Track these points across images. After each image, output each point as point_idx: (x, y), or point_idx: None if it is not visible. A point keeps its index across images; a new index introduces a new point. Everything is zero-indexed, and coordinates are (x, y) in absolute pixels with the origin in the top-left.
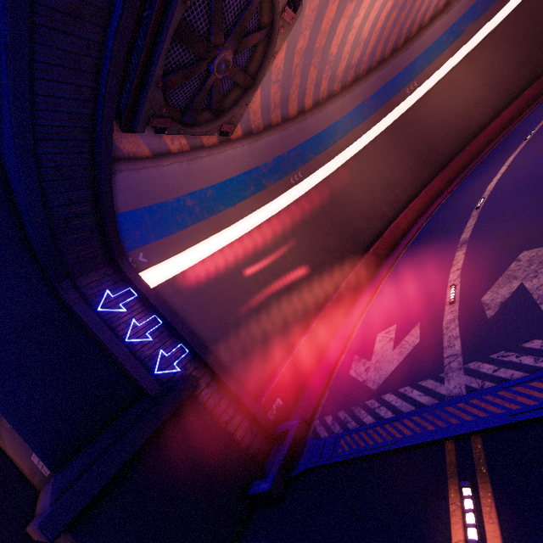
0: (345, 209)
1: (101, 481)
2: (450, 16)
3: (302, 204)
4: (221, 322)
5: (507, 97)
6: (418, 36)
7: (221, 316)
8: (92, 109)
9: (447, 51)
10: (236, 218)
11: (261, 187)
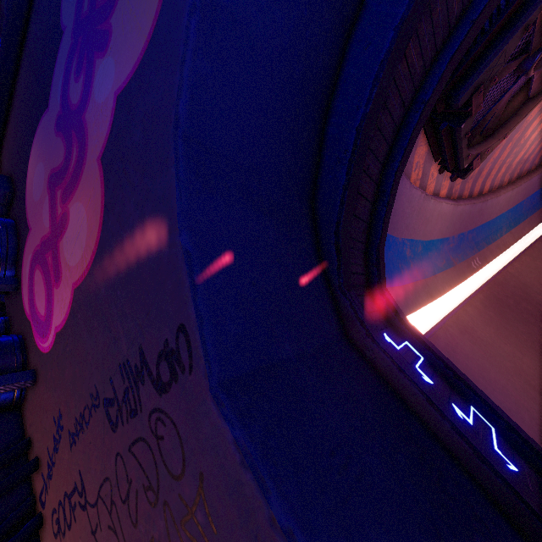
0: None
1: None
2: None
3: (493, 294)
4: None
5: None
6: None
7: None
8: (441, 46)
9: None
10: (439, 290)
11: (449, 262)
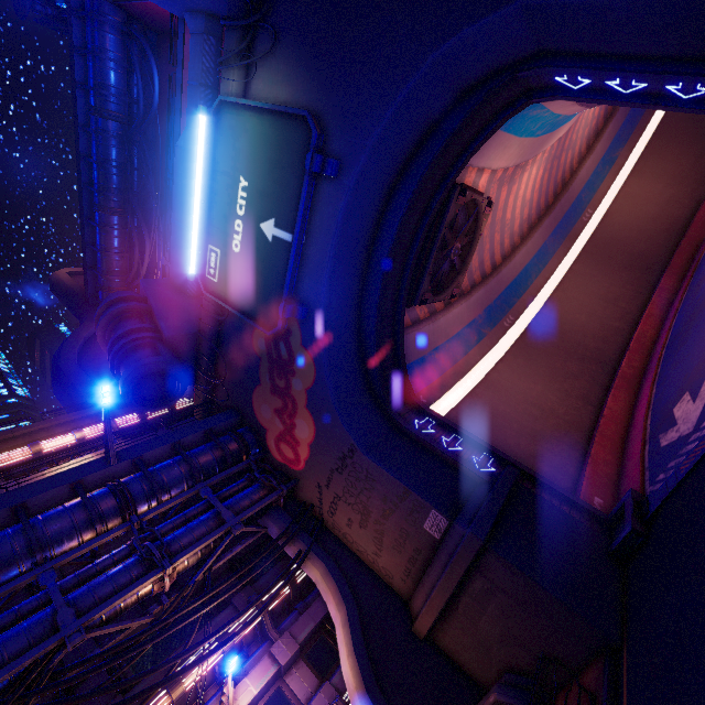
0: (571, 335)
1: (491, 516)
2: (596, 154)
3: (525, 342)
4: (503, 444)
5: (701, 185)
6: (573, 178)
7: (500, 439)
8: (396, 298)
9: (608, 176)
10: (472, 364)
11: (482, 335)
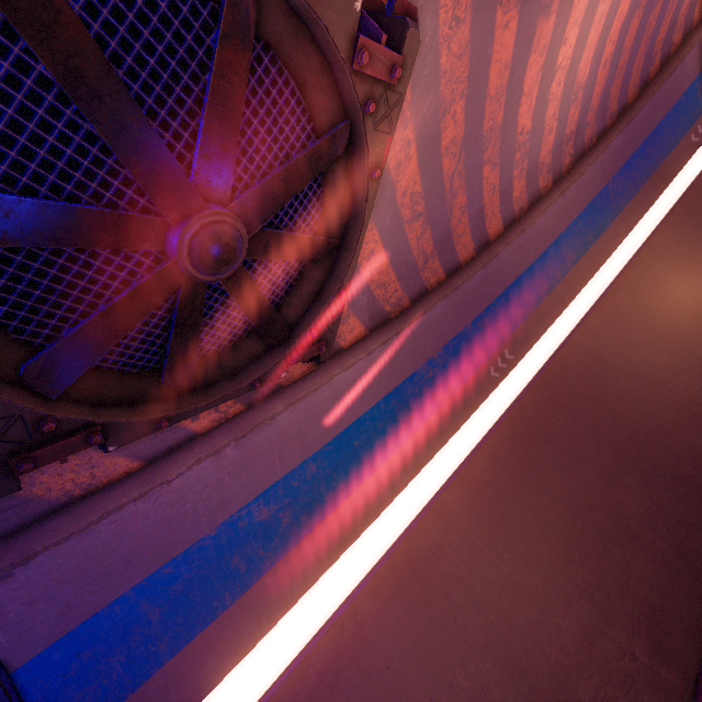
0: (635, 404)
1: None
2: None
3: (527, 418)
4: None
5: None
6: (689, 45)
7: None
8: None
9: None
10: (381, 500)
11: (430, 407)
